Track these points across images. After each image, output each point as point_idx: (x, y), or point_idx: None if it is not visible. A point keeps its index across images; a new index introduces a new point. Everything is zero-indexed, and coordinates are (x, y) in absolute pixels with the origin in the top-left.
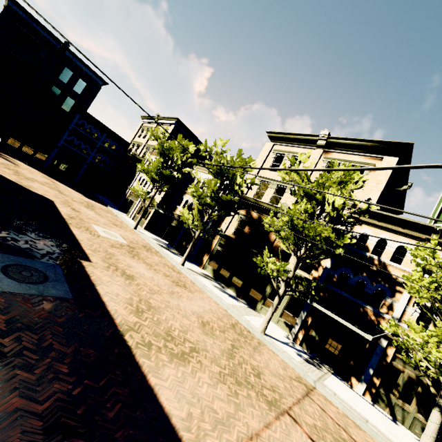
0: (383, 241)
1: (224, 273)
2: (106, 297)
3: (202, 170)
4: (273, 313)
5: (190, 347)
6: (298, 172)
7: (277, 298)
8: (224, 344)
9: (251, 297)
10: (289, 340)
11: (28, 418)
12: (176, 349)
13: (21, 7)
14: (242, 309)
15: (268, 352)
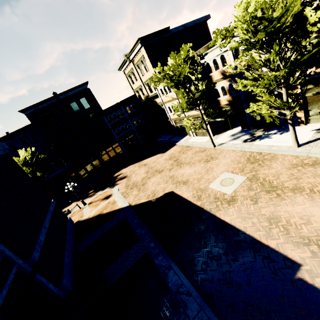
0: None
1: None
2: None
3: (207, 50)
4: None
5: None
6: None
7: None
8: None
9: None
10: None
11: None
12: None
13: (27, 108)
14: None
15: None
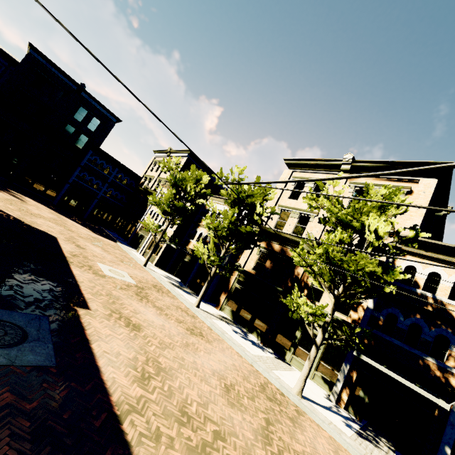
0: (435, 274)
1: (244, 314)
2: (102, 359)
3: (217, 201)
4: (310, 369)
5: (213, 432)
6: (328, 197)
7: (314, 349)
8: (255, 419)
9: (278, 344)
10: (330, 402)
11: None
12: (194, 438)
13: (42, 54)
14: (270, 360)
15: (311, 425)
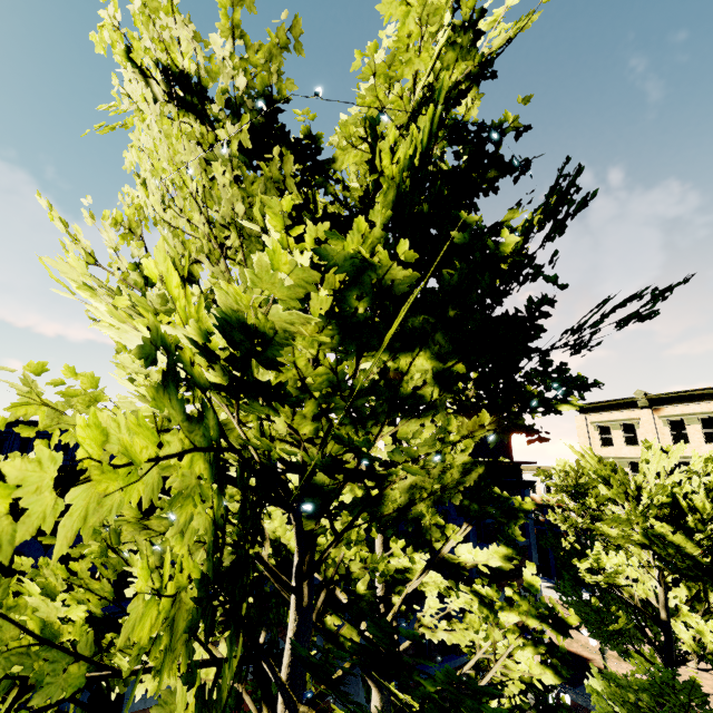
0: None
1: None
2: None
3: None
4: None
5: None
6: None
7: None
8: None
9: None
10: None
11: None
12: None
13: None
14: None
15: None
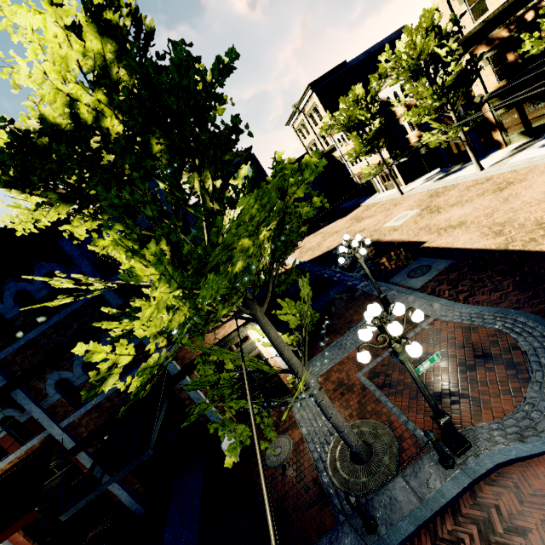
0: None
1: (539, 122)
2: (466, 246)
3: (385, 83)
4: None
5: None
6: None
7: None
8: None
9: None
10: None
11: (509, 294)
12: None
13: None
14: None
15: None
